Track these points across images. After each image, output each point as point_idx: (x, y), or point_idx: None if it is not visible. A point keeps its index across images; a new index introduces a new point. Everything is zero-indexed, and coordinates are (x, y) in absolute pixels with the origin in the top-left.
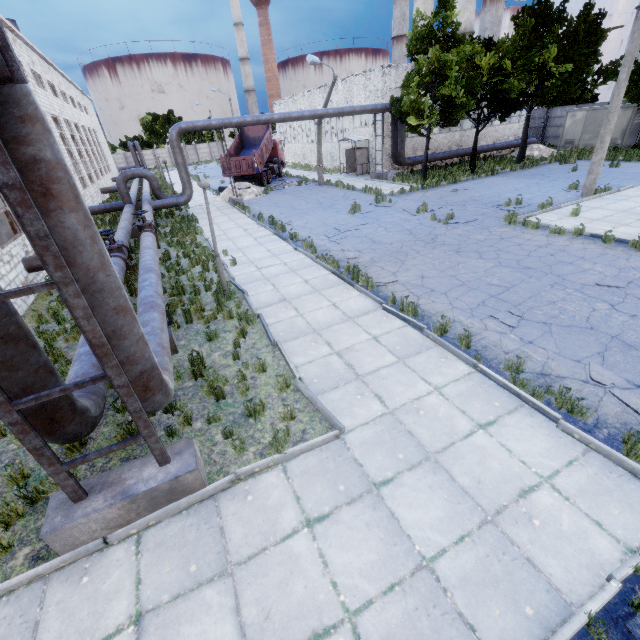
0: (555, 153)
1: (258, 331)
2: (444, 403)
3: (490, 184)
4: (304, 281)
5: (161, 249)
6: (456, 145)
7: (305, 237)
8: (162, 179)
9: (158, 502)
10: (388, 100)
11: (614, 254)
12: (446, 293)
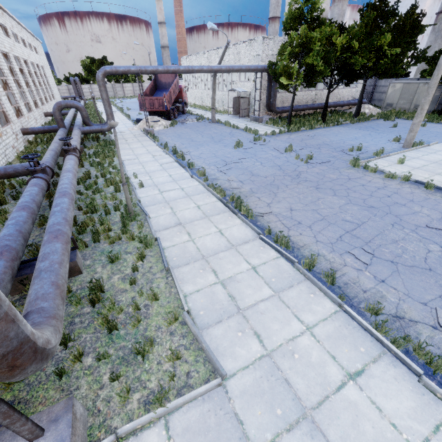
0: (380, 112)
1: (155, 254)
2: (316, 346)
3: (336, 132)
4: (197, 206)
5: (84, 168)
6: (312, 100)
7: (199, 166)
8: (95, 108)
9: None
10: (266, 63)
11: (435, 199)
12: (310, 226)
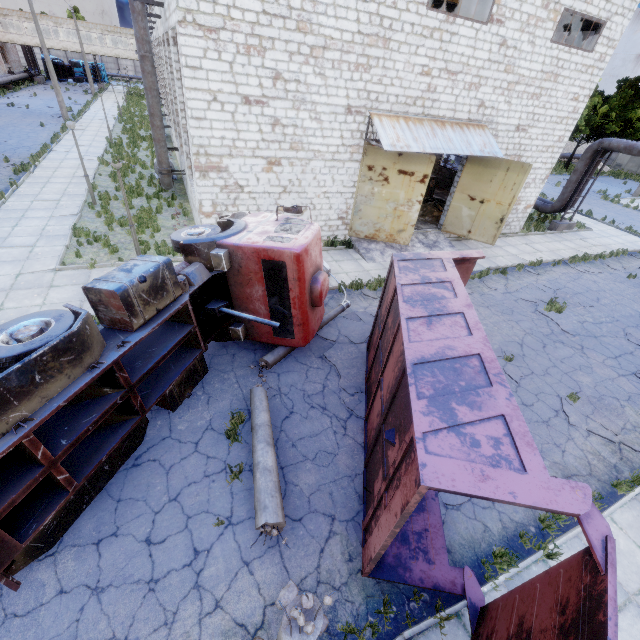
0: (609, 170)
1: None
2: (612, 231)
3: None
4: None
5: None
6: None
7: None
8: None
9: (568, 228)
10: None
11: None
12: (595, 214)
